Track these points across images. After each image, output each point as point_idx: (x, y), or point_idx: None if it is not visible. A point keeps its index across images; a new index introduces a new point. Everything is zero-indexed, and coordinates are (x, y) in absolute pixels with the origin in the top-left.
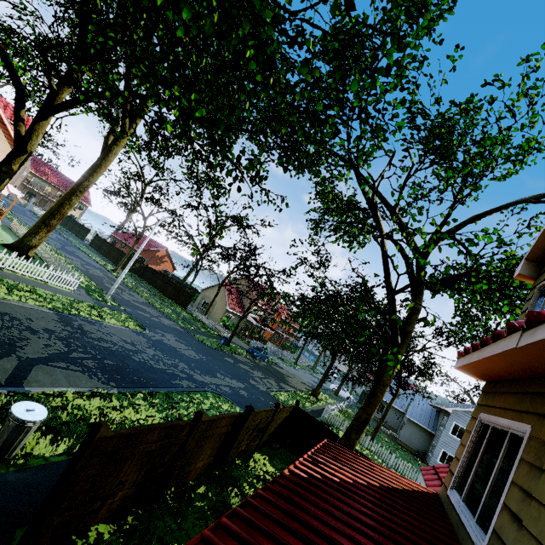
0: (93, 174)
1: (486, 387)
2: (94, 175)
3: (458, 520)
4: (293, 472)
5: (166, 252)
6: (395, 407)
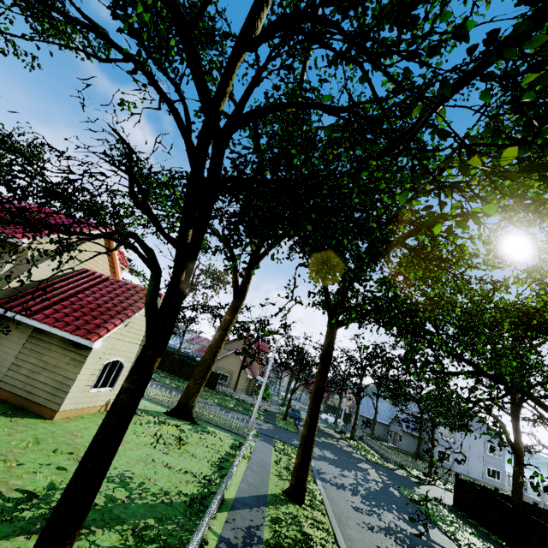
0: (235, 316)
1: None
2: (235, 317)
3: None
4: None
5: None
6: (379, 421)
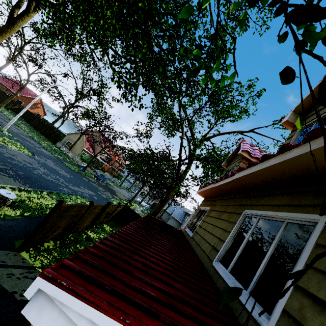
0: None
1: (204, 199)
2: None
3: (187, 234)
4: (143, 218)
5: (40, 101)
6: (167, 211)
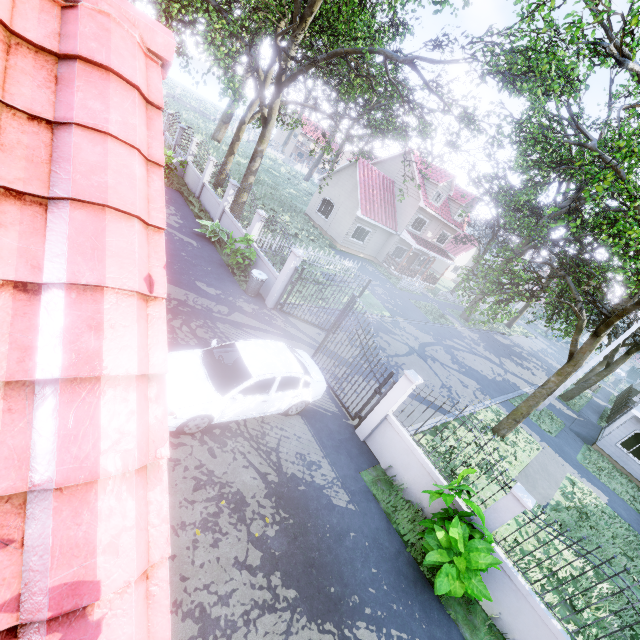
0: None
1: None
2: None
3: None
4: None
5: None
6: None
